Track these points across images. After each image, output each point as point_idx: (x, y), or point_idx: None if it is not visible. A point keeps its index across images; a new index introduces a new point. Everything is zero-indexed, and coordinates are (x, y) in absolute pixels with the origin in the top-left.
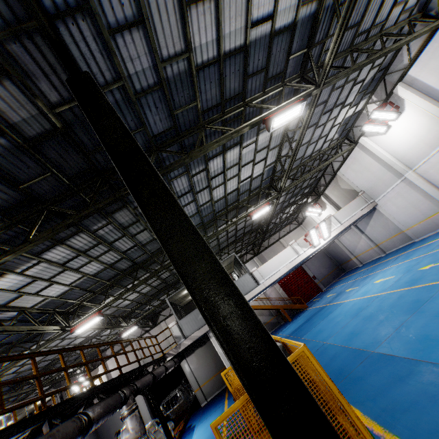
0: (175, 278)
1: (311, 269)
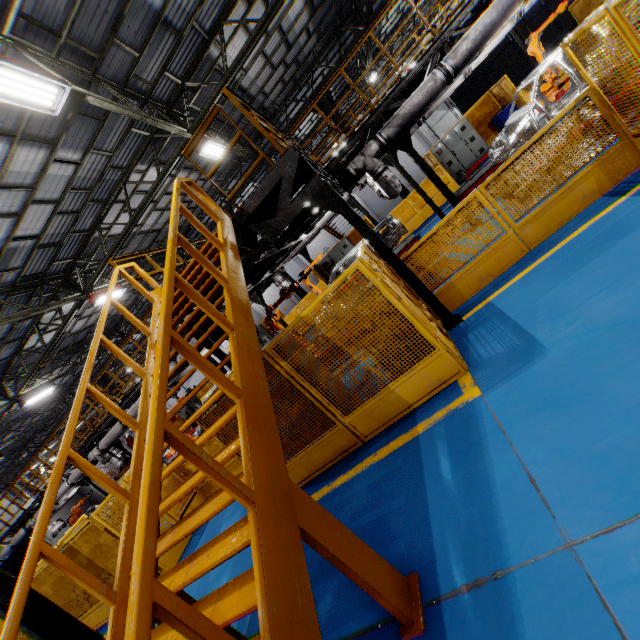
0: (7, 453)
1: None
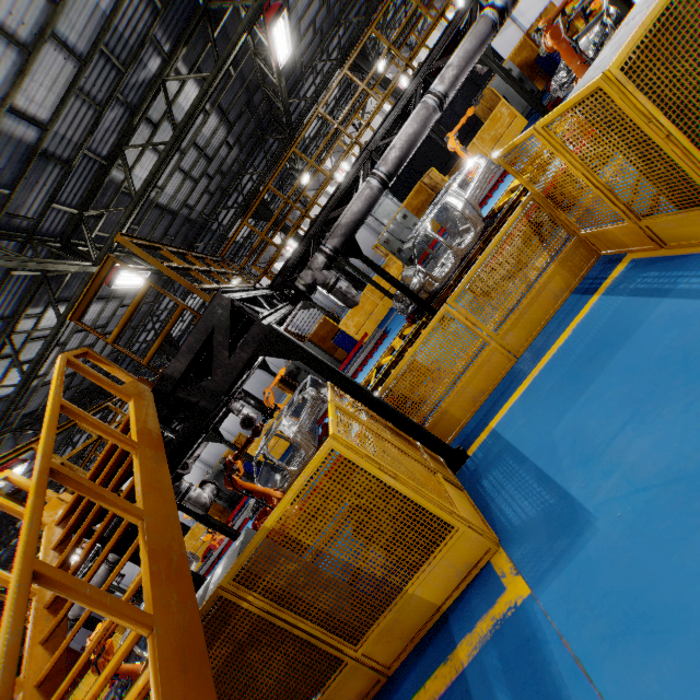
0: None
1: (77, 641)
